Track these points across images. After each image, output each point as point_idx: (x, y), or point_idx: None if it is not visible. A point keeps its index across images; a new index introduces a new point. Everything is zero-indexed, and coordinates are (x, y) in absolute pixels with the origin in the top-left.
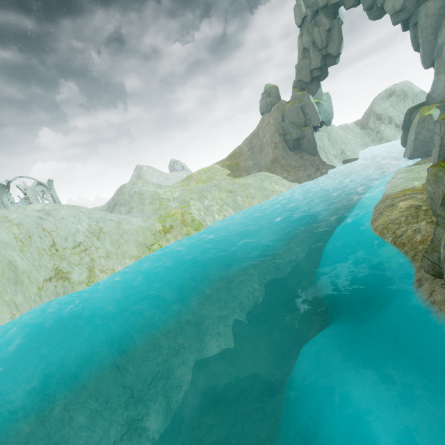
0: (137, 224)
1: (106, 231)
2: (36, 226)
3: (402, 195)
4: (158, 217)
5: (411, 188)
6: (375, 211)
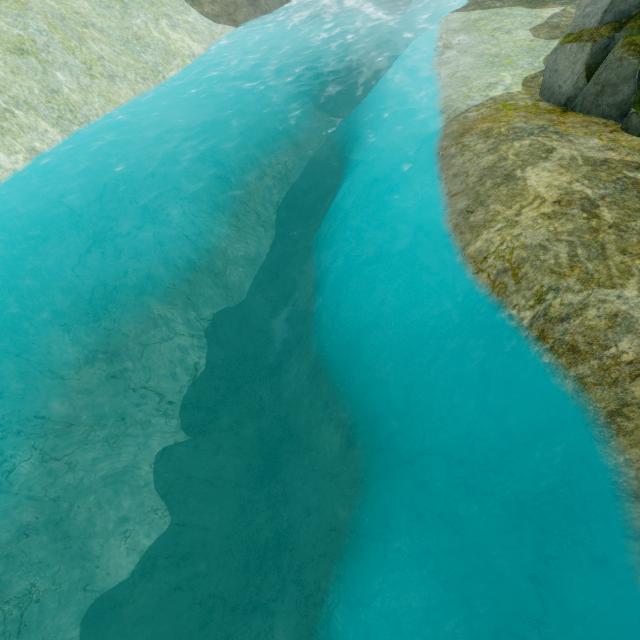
0: None
1: None
2: None
3: (510, 132)
4: None
5: (510, 100)
6: (450, 176)
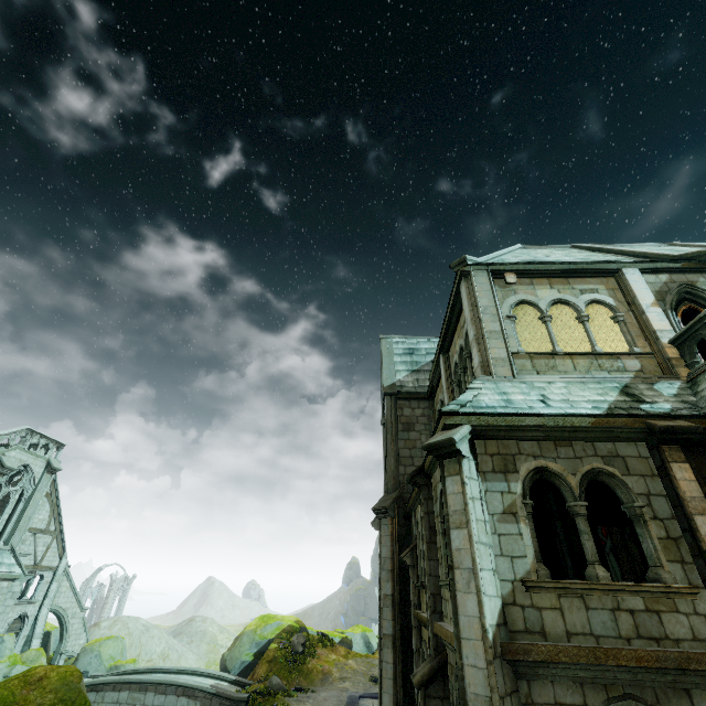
0: (191, 660)
1: (171, 657)
2: (139, 635)
3: None
4: (208, 660)
5: None
6: None
